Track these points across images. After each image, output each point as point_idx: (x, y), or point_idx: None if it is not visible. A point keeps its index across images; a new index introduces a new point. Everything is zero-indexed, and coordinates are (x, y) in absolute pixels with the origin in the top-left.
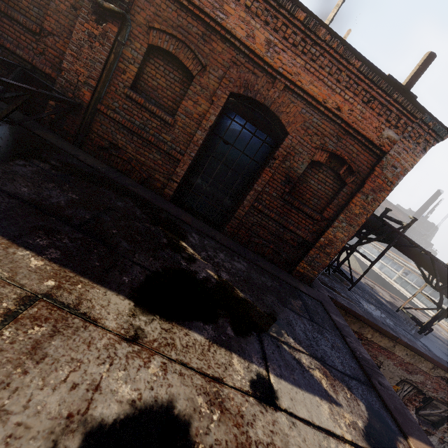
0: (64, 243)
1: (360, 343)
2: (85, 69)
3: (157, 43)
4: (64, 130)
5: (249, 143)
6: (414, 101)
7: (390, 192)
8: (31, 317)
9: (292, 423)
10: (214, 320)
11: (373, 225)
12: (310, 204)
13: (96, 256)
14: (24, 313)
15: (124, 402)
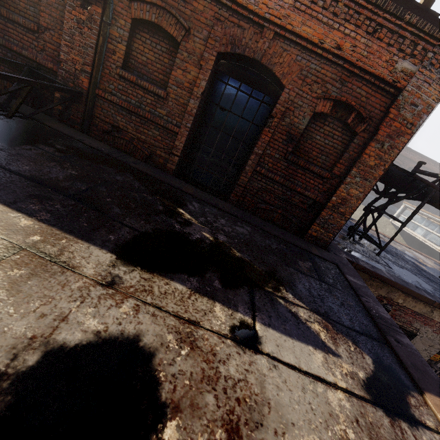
0: (55, 208)
1: (379, 303)
2: (80, 57)
3: (140, 16)
4: (71, 120)
5: (246, 105)
6: (432, 18)
7: (411, 135)
8: (12, 262)
9: (273, 365)
10: (201, 274)
11: (402, 182)
12: (318, 162)
13: (86, 219)
14: (6, 259)
15: (89, 332)
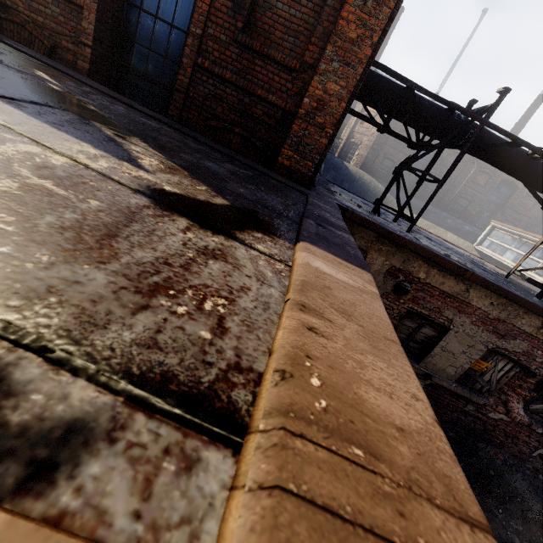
0: None
1: (341, 220)
2: None
3: None
4: None
5: None
6: None
7: None
8: None
9: None
10: None
11: (439, 122)
12: (285, 49)
13: None
14: None
15: None
